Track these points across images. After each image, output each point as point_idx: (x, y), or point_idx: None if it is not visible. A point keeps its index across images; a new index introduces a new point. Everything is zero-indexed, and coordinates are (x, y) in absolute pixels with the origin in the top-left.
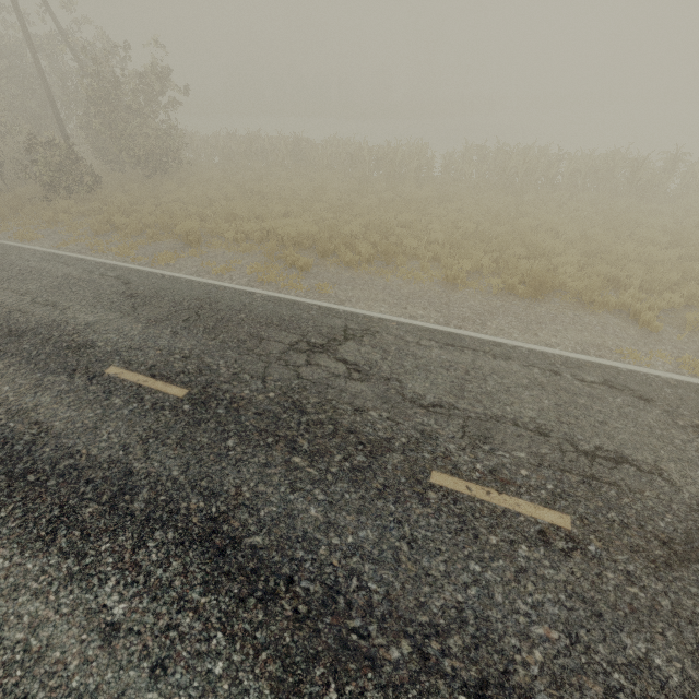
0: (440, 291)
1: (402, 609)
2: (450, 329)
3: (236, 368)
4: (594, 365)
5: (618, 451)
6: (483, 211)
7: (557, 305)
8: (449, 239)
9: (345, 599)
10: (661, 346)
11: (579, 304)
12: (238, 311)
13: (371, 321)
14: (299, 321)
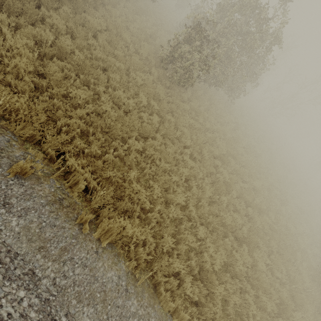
0: None
1: None
2: None
3: None
4: None
5: None
6: None
7: None
8: None
9: None
10: None
11: None
12: None
13: None
14: None
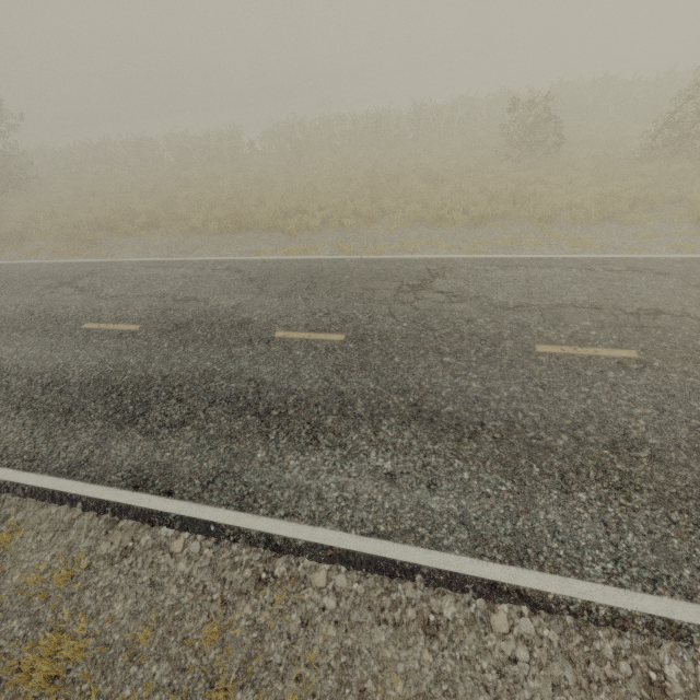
0: (182, 238)
1: (32, 371)
2: (162, 259)
3: (4, 303)
4: (232, 261)
5: (195, 296)
6: (258, 177)
7: (252, 233)
8: (208, 202)
9: (8, 374)
10: (291, 244)
11: (267, 229)
12: (25, 275)
13: (113, 264)
14: (63, 273)
